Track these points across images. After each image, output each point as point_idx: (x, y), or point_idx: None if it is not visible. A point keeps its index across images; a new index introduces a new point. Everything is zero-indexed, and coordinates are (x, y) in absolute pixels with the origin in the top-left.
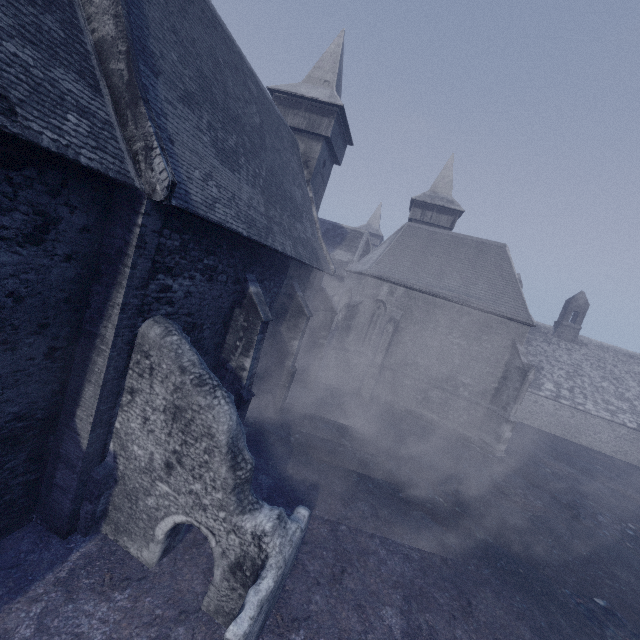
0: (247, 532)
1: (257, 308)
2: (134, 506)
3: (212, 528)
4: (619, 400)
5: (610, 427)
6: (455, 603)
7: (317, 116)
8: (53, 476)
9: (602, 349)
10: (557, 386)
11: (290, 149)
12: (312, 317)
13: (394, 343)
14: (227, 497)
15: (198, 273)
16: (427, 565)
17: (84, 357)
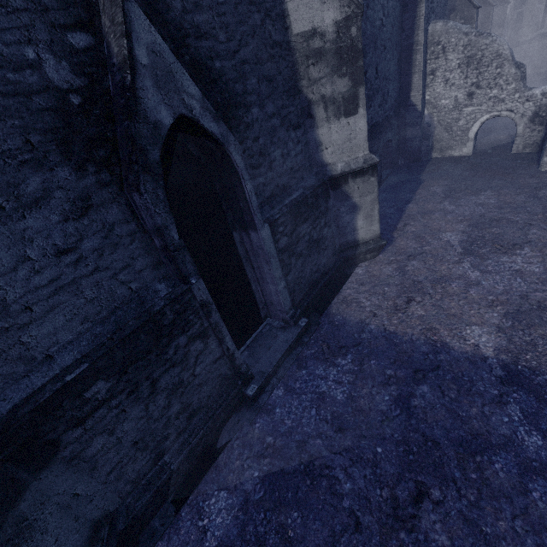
0: (537, 96)
1: (470, 1)
2: (450, 133)
3: (510, 108)
4: None
5: None
6: None
7: None
8: (404, 136)
9: None
10: None
11: None
12: None
13: None
14: (518, 84)
15: None
16: None
17: (407, 62)
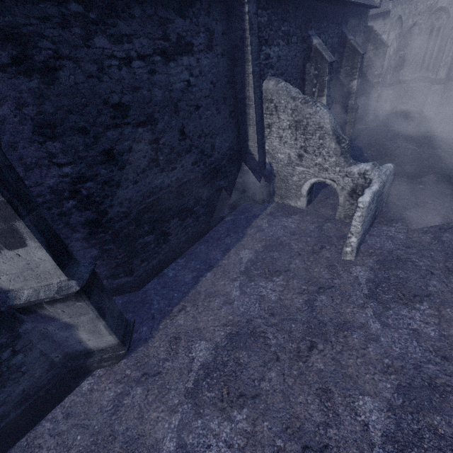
0: (355, 174)
1: (322, 54)
2: (287, 184)
3: (333, 178)
4: None
5: None
6: None
7: None
8: (248, 179)
9: None
10: None
11: None
12: (363, 62)
13: None
14: (338, 159)
15: (280, 40)
16: None
17: (243, 114)
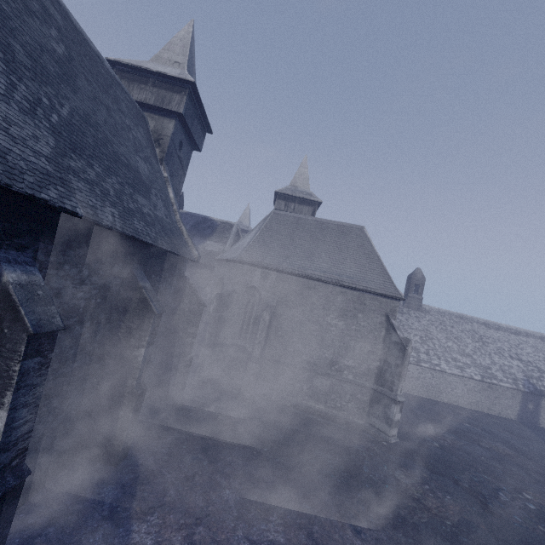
0: None
1: (18, 310)
2: None
3: None
4: (463, 356)
5: (462, 382)
6: None
7: (167, 92)
8: None
9: (440, 314)
10: (416, 351)
11: (132, 117)
12: (175, 312)
13: (272, 331)
14: None
15: None
16: None
17: None
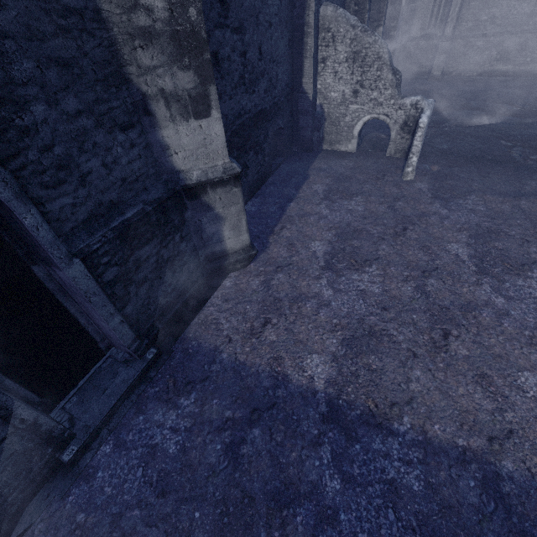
0: (407, 106)
1: None
2: (338, 127)
3: (386, 113)
4: None
5: None
6: (531, 137)
7: None
8: (298, 124)
9: None
10: None
11: None
12: None
13: (465, 5)
14: (394, 91)
15: None
16: (509, 131)
17: (299, 44)
